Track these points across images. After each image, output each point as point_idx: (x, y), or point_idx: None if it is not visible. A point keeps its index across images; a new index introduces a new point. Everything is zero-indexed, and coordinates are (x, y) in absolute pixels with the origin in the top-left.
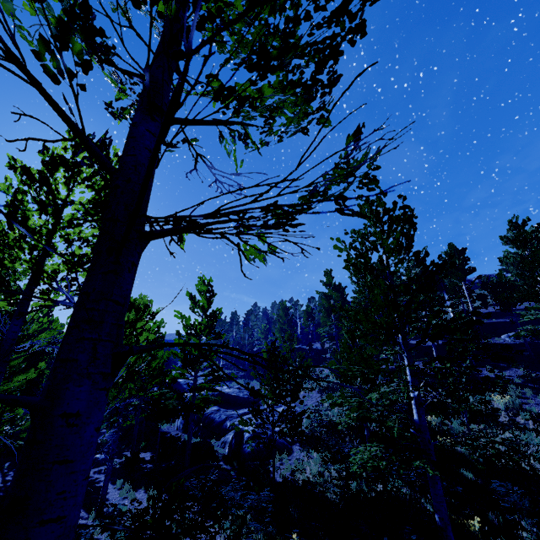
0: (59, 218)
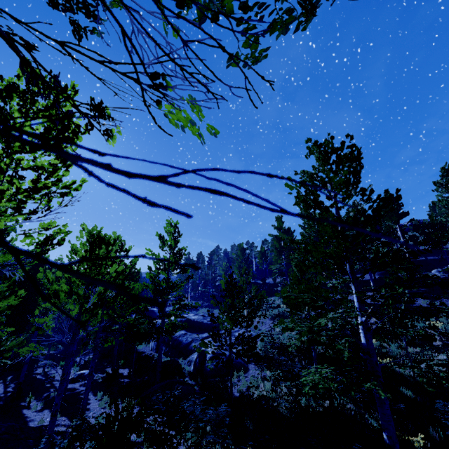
0: (9, 142)
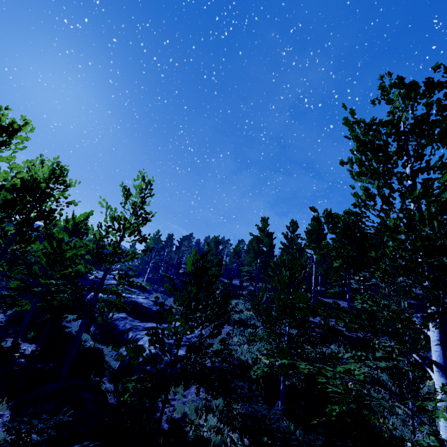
0: None
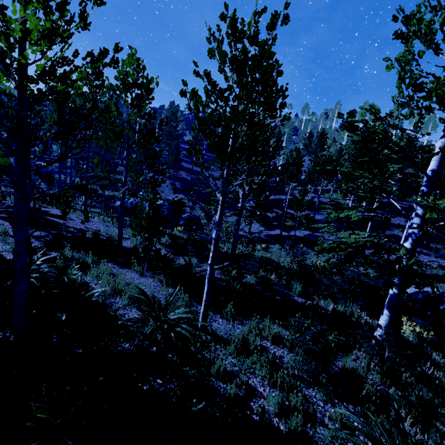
0: None
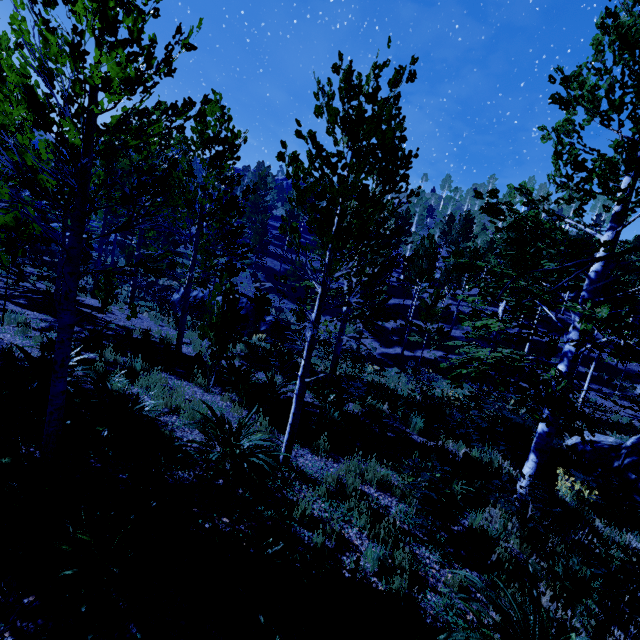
0: None
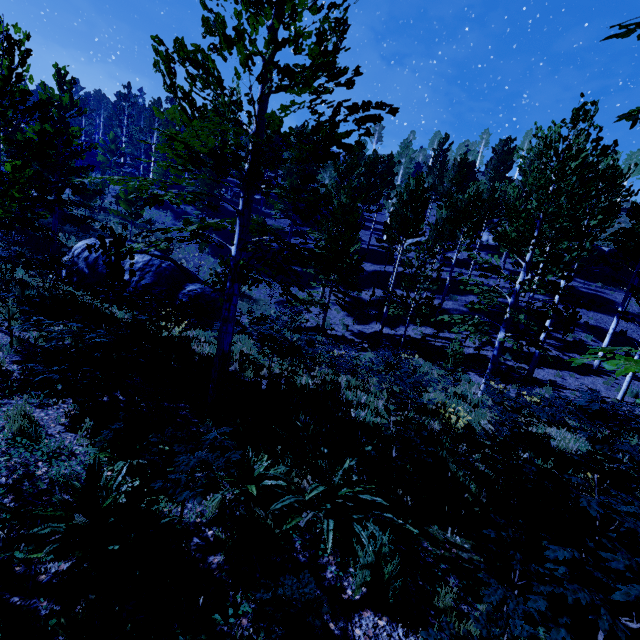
0: None
